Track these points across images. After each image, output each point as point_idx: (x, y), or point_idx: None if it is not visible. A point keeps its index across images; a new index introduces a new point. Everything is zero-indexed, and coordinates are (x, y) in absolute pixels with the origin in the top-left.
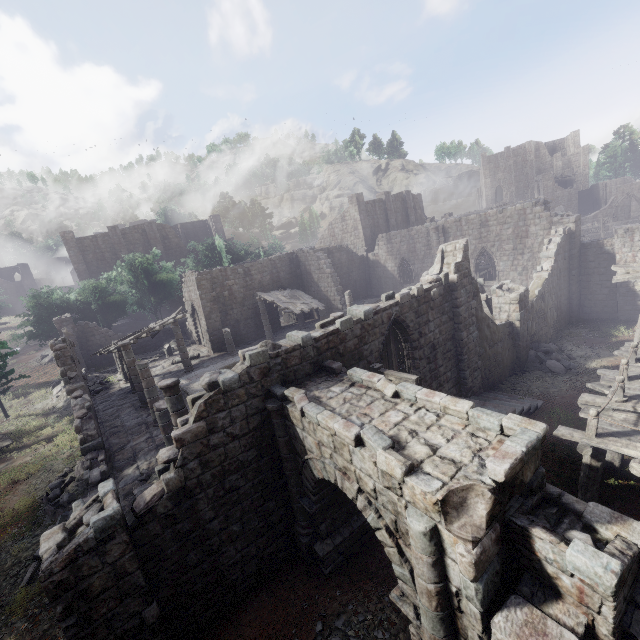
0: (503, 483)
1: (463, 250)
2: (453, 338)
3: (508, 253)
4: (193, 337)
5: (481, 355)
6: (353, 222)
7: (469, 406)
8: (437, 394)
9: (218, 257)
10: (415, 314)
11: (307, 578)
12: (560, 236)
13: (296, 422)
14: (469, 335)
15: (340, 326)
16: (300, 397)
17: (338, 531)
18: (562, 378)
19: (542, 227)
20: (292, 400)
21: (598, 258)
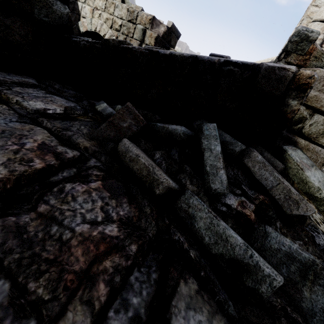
0: (170, 27)
1: None
2: None
3: None
4: None
5: None
6: None
7: None
8: None
9: None
10: None
11: None
12: None
13: None
14: None
15: None
16: None
17: None
18: None
19: None
20: None
21: None
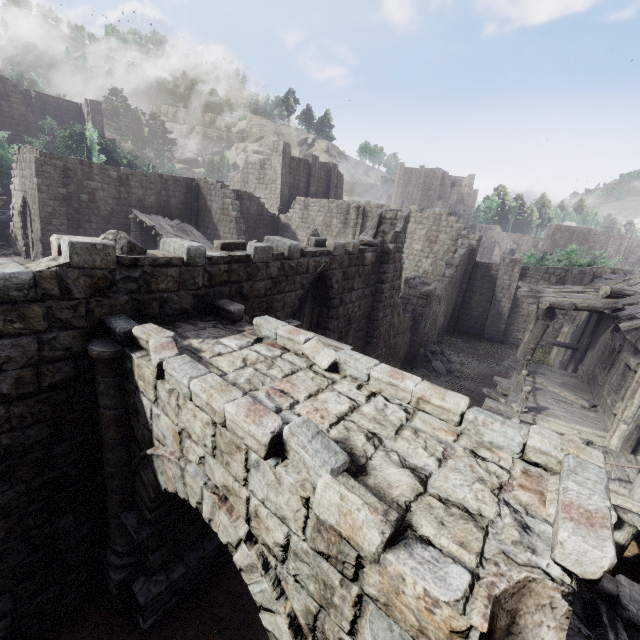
0: (593, 582)
1: (405, 220)
2: (368, 317)
3: (416, 253)
4: (18, 246)
5: (385, 342)
6: (273, 173)
7: (466, 403)
8: (408, 376)
9: (86, 153)
10: (343, 275)
11: (108, 637)
12: (465, 249)
13: (144, 387)
14: (384, 317)
15: (253, 253)
16: (162, 342)
17: (180, 558)
18: (444, 379)
19: (451, 237)
20: (145, 346)
21: (484, 279)
